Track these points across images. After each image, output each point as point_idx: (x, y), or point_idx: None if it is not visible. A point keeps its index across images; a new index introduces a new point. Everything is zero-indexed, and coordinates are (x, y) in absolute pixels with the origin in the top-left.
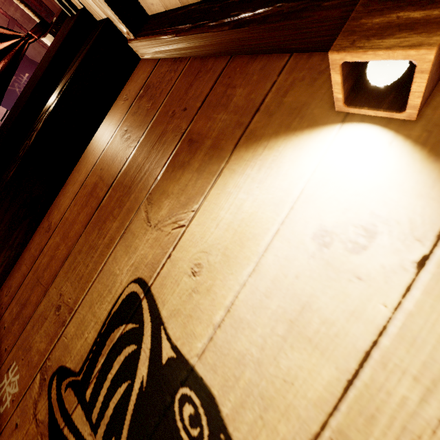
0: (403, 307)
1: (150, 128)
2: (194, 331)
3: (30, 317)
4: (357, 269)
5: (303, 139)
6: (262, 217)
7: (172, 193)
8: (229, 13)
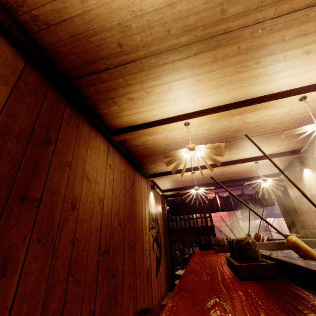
0: (315, 177)
1: None
2: (314, 191)
3: (309, 216)
4: (313, 177)
5: (303, 172)
6: (308, 180)
7: (302, 186)
8: (287, 168)
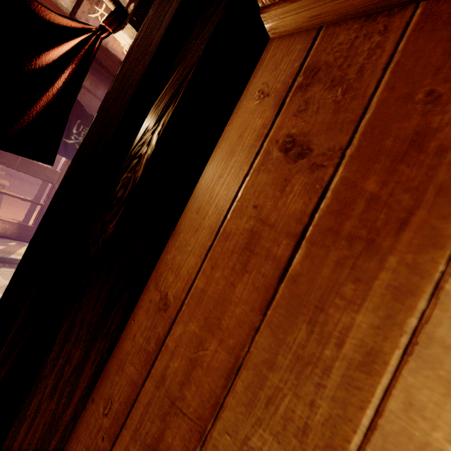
0: None
1: (366, 130)
2: None
3: None
4: None
5: None
6: None
7: None
8: None
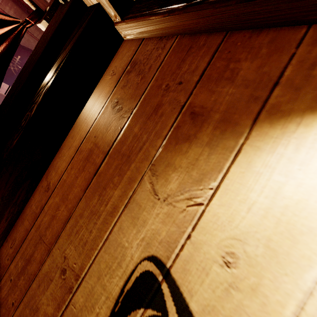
0: None
1: (143, 101)
2: None
3: (35, 275)
4: None
5: None
6: None
7: (179, 166)
8: None
